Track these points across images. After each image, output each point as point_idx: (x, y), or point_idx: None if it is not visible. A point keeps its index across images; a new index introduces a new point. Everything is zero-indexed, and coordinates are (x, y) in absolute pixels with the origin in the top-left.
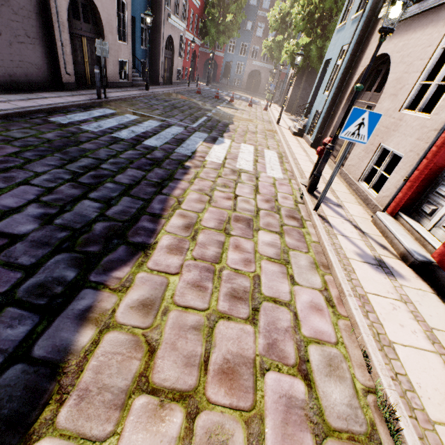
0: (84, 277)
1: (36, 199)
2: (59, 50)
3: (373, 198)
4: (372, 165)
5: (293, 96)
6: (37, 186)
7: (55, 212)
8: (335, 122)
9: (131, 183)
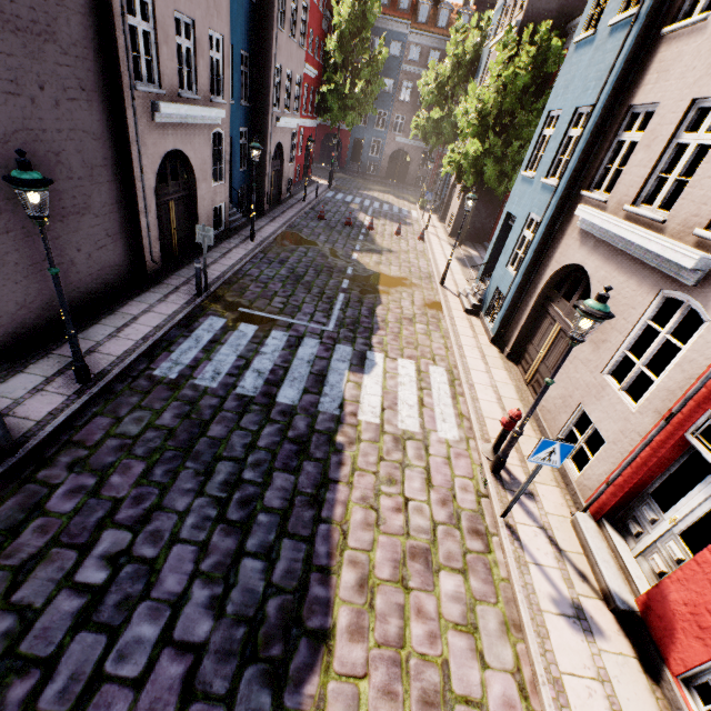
0: (280, 702)
1: (196, 569)
2: (144, 236)
3: (573, 479)
4: (571, 426)
5: (460, 215)
6: (189, 543)
7: (222, 591)
8: (523, 322)
9: (284, 506)
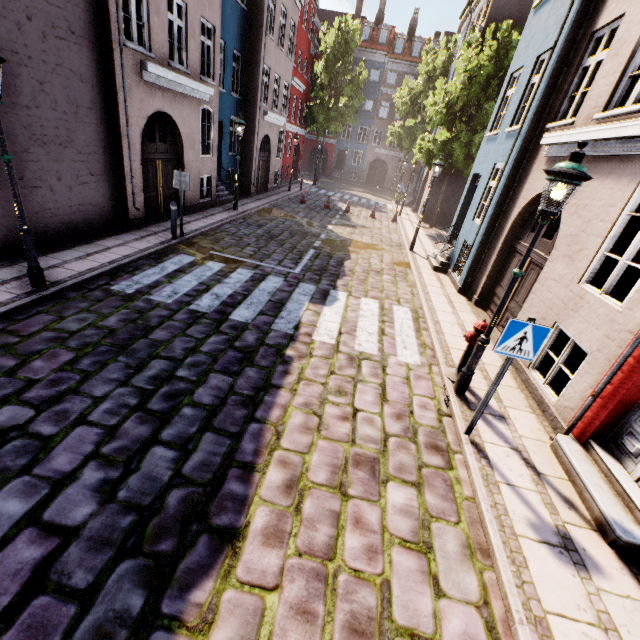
0: (154, 607)
1: (95, 451)
2: (128, 183)
3: (551, 404)
4: (546, 350)
5: (431, 201)
6: (96, 426)
7: (119, 475)
8: (491, 265)
9: (214, 402)
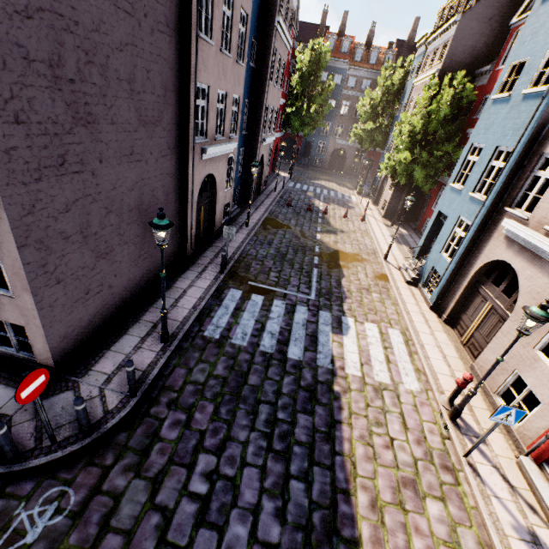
0: None
1: (262, 487)
2: (188, 233)
3: (514, 428)
4: (508, 385)
5: (392, 202)
6: (253, 466)
7: (282, 504)
8: (458, 297)
9: (309, 440)
